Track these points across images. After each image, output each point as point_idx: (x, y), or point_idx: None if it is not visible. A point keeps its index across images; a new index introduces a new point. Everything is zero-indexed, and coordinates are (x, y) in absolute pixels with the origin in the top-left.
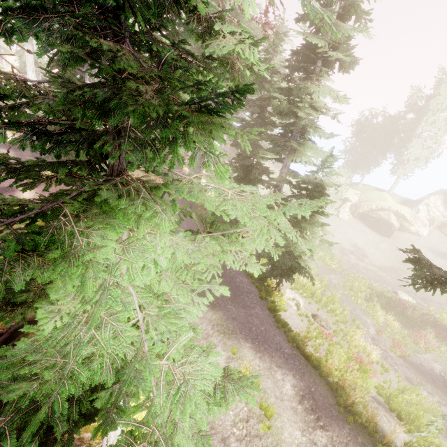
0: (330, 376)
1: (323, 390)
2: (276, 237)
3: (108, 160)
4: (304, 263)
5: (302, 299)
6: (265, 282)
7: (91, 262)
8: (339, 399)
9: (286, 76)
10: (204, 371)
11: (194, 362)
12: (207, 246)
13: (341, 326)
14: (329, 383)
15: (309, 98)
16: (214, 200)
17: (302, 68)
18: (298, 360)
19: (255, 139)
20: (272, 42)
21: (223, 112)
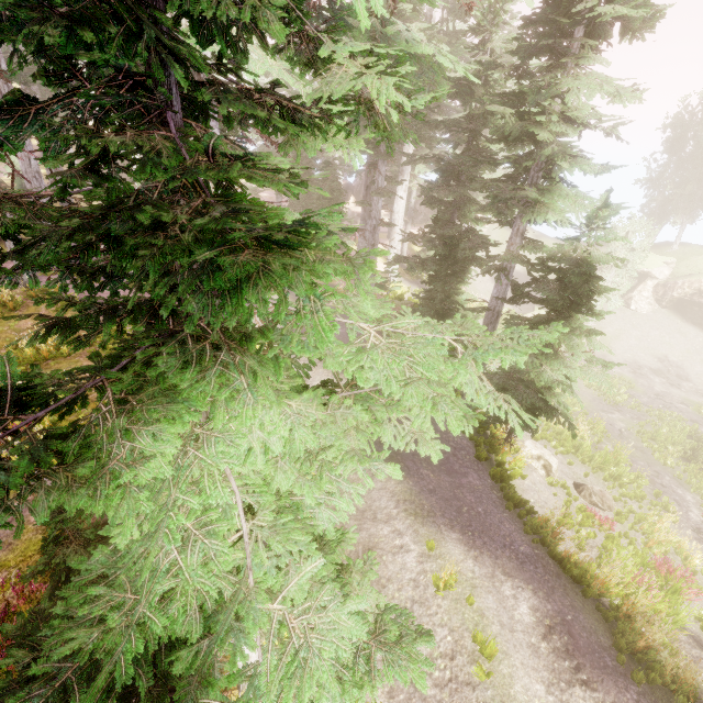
0: (604, 594)
1: (589, 621)
2: (448, 419)
3: (160, 312)
4: (557, 400)
5: (557, 456)
6: (486, 429)
7: (130, 486)
8: (618, 640)
9: (513, 69)
10: (340, 625)
11: (323, 610)
12: (347, 416)
13: (632, 505)
14: (601, 609)
15: (559, 103)
16: (340, 353)
17: (544, 48)
18: (543, 566)
19: (463, 189)
20: (487, 10)
21: (295, 246)
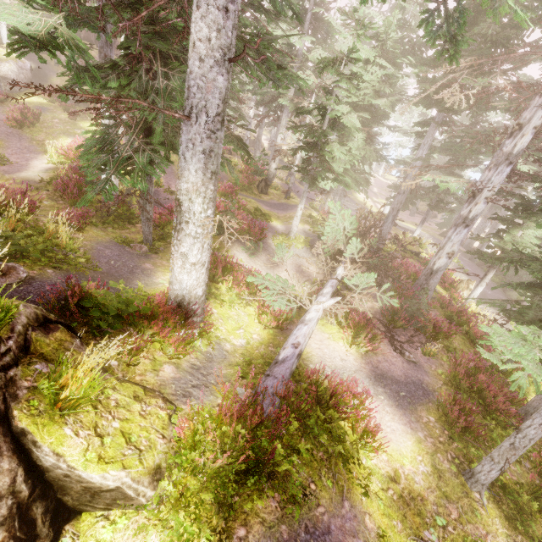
0: None
1: None
2: None
3: None
4: None
5: None
6: None
7: None
8: None
9: None
10: None
11: None
12: None
13: None
14: None
15: None
16: None
17: None
18: None
19: None
20: None
21: None
